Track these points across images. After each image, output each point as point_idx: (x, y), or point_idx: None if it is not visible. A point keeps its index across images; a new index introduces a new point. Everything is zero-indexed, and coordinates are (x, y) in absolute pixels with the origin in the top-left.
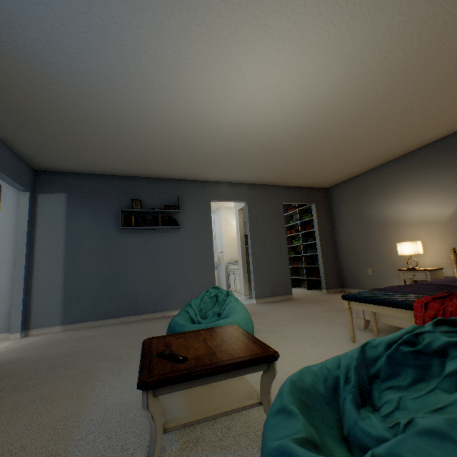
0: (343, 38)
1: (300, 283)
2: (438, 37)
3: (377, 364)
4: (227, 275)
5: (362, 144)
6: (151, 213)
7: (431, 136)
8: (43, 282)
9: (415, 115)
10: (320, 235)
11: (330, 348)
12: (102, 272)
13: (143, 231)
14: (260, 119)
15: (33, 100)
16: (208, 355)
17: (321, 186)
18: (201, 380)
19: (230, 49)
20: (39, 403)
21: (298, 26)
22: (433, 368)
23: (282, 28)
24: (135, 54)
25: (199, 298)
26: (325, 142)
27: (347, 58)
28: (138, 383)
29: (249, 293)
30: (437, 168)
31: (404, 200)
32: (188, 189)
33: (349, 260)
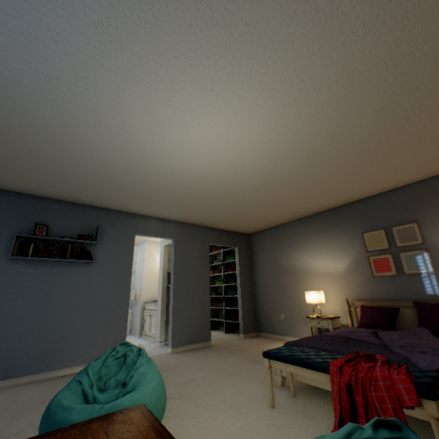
0: (274, 118)
1: (219, 325)
2: (338, 136)
3: None
4: (142, 316)
5: (280, 202)
6: (60, 241)
7: (329, 205)
8: None
9: (319, 187)
10: (241, 277)
11: (250, 418)
12: None
13: (43, 263)
14: (197, 166)
15: None
16: None
17: (244, 232)
18: None
19: (177, 100)
20: None
21: (240, 98)
22: None
23: (226, 96)
24: (71, 75)
25: (101, 360)
26: (252, 196)
27: (275, 134)
28: None
29: (165, 338)
30: (333, 230)
31: (310, 253)
32: (111, 219)
33: (265, 304)
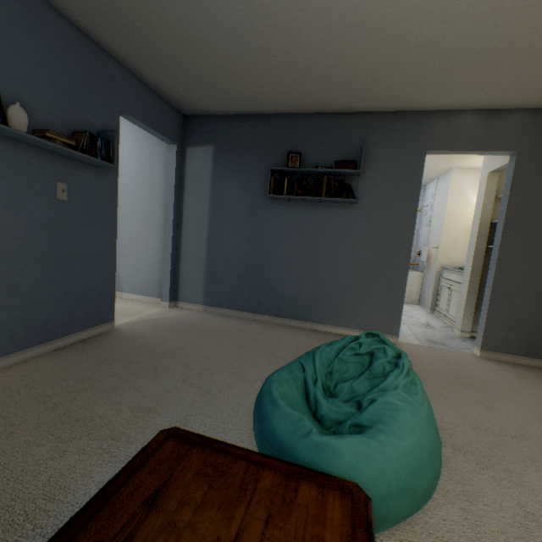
0: None
1: None
2: None
3: None
4: (436, 287)
5: None
6: (315, 174)
7: None
8: (189, 254)
9: None
10: None
11: None
12: (244, 254)
13: (300, 204)
14: None
15: None
16: None
17: None
18: None
19: None
20: (75, 429)
21: None
22: None
23: None
24: None
25: (334, 348)
26: None
27: None
28: None
29: (471, 329)
30: None
31: None
32: (383, 131)
33: None
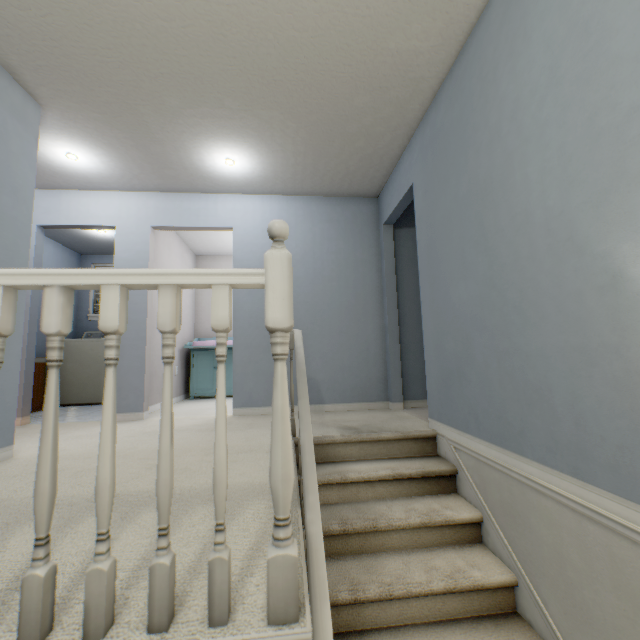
0: None
1: None
2: None
3: None
4: None
5: None
6: None
7: None
8: (410, 342)
9: None
10: None
11: None
12: None
13: None
14: None
15: None
16: None
17: None
18: None
19: None
20: None
21: None
22: None
23: None
24: None
25: None
26: None
27: None
28: None
29: None
30: None
31: None
32: None
33: None
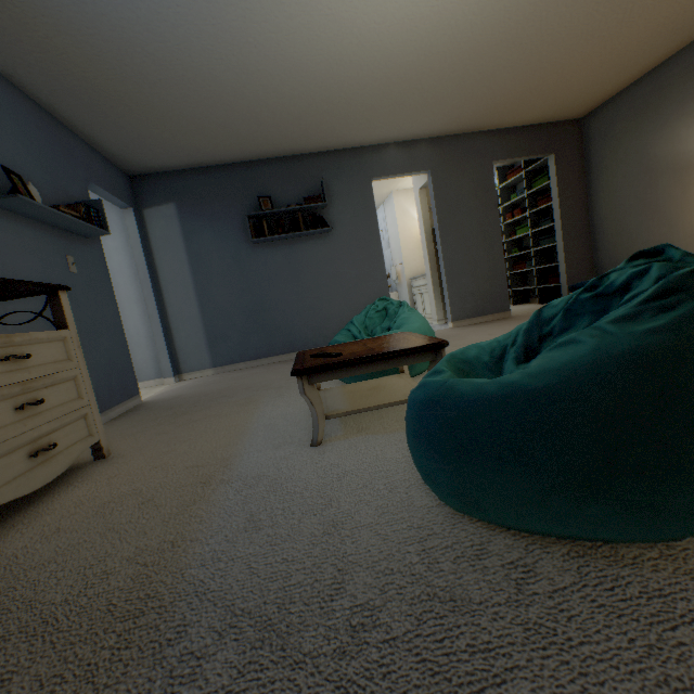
0: None
1: (529, 298)
2: None
3: (552, 323)
4: (411, 298)
5: (646, 2)
6: (288, 214)
7: None
8: (180, 321)
9: None
10: (561, 210)
11: None
12: (242, 303)
13: (282, 243)
14: (430, 2)
15: (99, 63)
16: (364, 351)
17: (568, 117)
18: (357, 371)
19: None
20: (209, 419)
21: None
22: (612, 309)
23: None
24: None
25: (363, 314)
26: (565, 17)
27: None
28: (292, 371)
29: (444, 317)
30: None
31: None
32: (334, 167)
33: (613, 247)
